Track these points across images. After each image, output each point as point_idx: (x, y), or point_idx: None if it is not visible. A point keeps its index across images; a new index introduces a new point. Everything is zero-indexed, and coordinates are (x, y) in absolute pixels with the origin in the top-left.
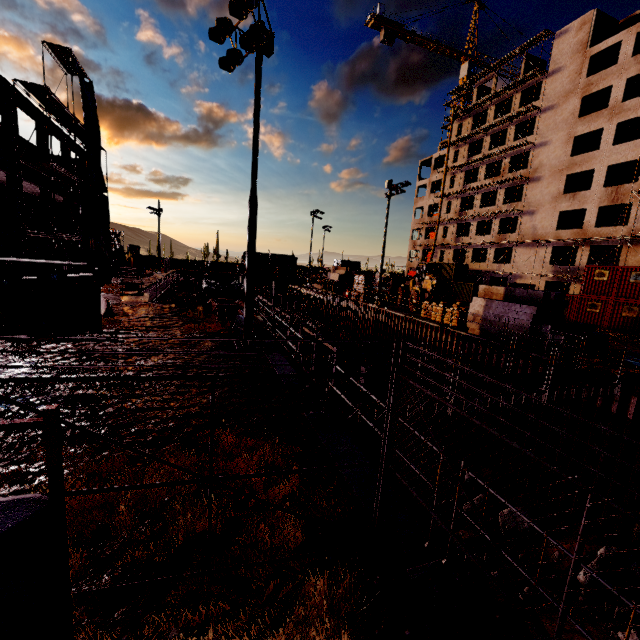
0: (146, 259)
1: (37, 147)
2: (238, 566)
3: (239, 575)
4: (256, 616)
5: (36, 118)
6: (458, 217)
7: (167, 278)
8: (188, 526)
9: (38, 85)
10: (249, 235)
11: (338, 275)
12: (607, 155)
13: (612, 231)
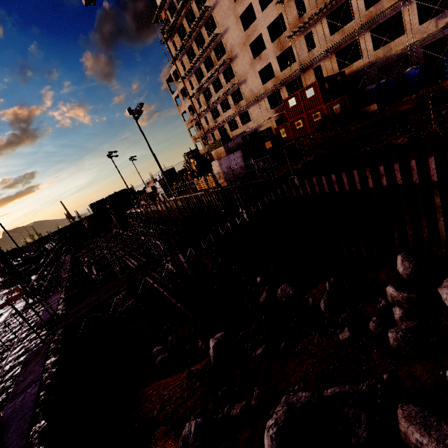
0: (10, 253)
1: None
2: None
3: None
4: None
5: None
6: (207, 107)
7: None
8: None
9: None
10: None
11: (151, 188)
12: (263, 20)
13: (291, 69)
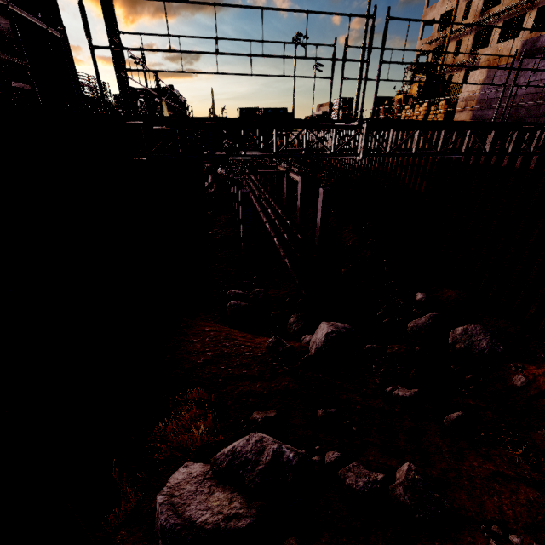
0: None
1: None
2: None
3: None
4: None
5: None
6: (477, 20)
7: None
8: None
9: None
10: None
11: (321, 112)
12: None
13: None
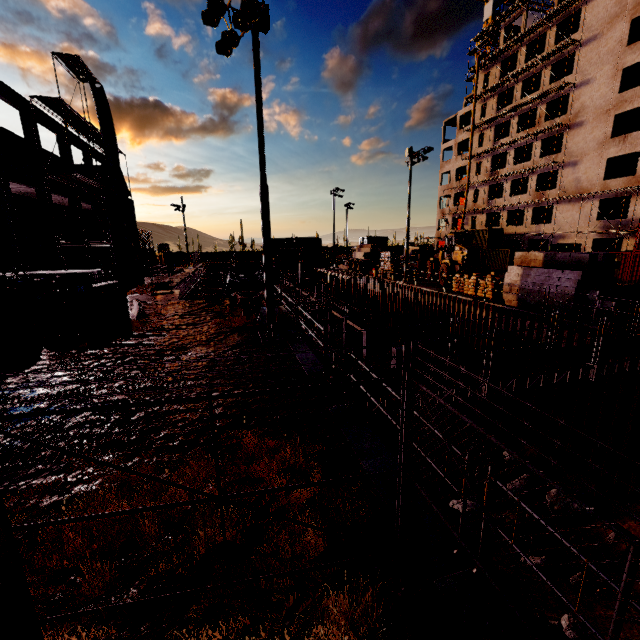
0: (176, 256)
1: (61, 159)
2: (258, 578)
3: (259, 588)
4: (276, 632)
5: (56, 131)
6: (489, 178)
7: (196, 273)
8: (209, 537)
9: (52, 98)
10: (263, 226)
11: (363, 254)
12: None
13: None
